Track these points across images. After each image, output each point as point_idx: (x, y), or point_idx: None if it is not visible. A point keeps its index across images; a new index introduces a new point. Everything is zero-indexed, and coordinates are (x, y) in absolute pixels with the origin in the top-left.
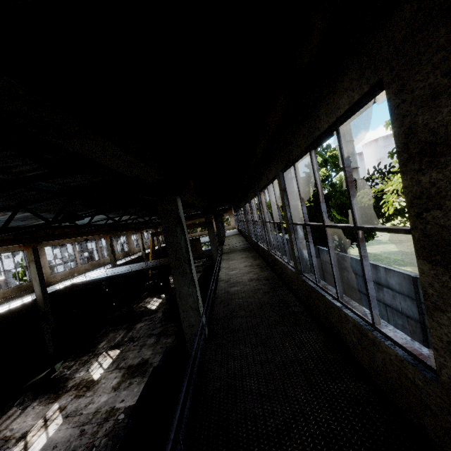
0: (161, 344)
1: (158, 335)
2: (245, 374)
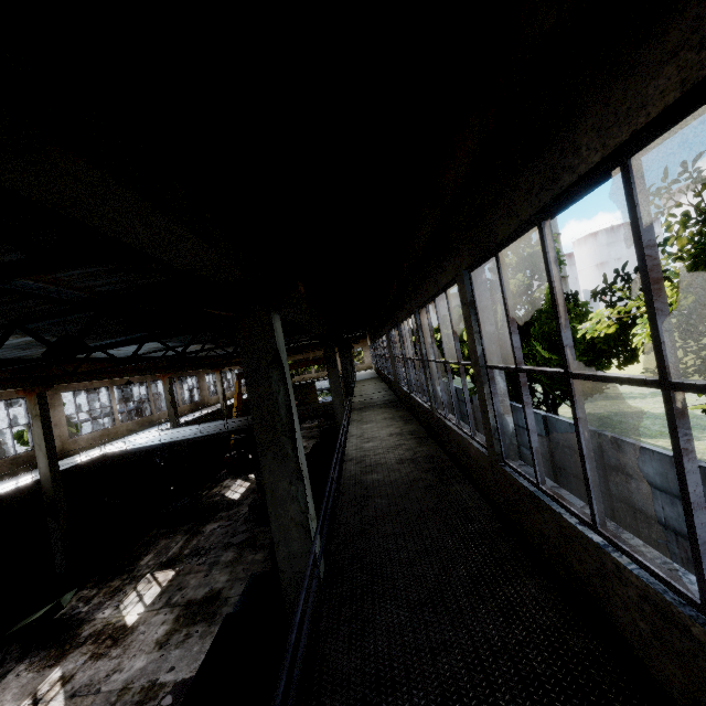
0: (244, 564)
1: (240, 547)
2: (400, 678)
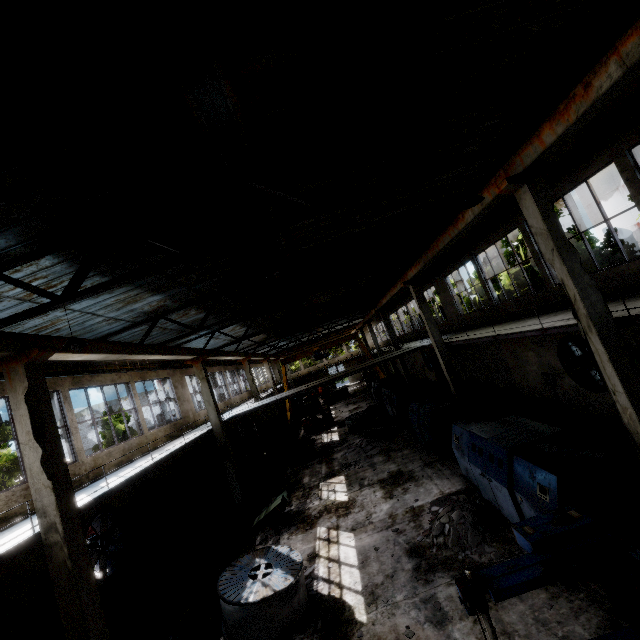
0: (399, 457)
1: (382, 453)
2: None
